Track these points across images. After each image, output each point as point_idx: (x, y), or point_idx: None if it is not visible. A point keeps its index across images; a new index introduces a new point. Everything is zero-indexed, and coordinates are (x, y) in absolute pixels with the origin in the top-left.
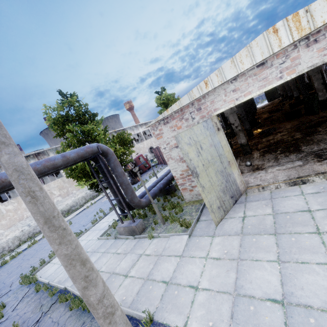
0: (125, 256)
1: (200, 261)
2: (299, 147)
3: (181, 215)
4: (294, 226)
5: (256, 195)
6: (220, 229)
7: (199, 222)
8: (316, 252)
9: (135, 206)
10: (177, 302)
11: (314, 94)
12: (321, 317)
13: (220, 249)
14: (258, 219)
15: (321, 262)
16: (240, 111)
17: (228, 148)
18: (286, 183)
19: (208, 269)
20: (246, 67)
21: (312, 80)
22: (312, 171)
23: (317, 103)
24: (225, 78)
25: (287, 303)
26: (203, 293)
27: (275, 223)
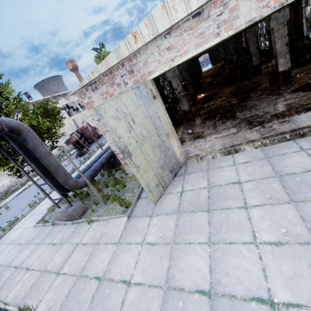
0: (60, 248)
1: (135, 248)
2: (235, 113)
3: (123, 192)
4: (225, 201)
5: (194, 166)
6: (159, 208)
7: (139, 199)
8: (242, 229)
9: (70, 188)
10: (107, 303)
11: (249, 59)
12: (243, 308)
13: (157, 231)
14: (194, 194)
15: (246, 241)
16: (184, 75)
17: (166, 119)
18: (221, 153)
19: (142, 257)
20: (180, 16)
21: (249, 44)
22: (244, 139)
23: (251, 69)
24: (157, 31)
25: (214, 294)
26: (134, 289)
27: (209, 197)
